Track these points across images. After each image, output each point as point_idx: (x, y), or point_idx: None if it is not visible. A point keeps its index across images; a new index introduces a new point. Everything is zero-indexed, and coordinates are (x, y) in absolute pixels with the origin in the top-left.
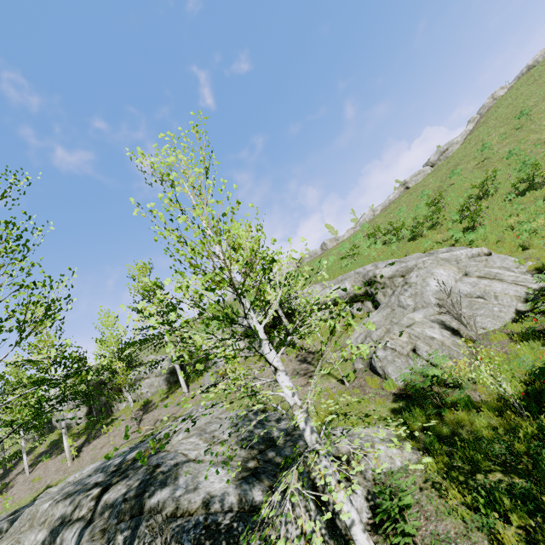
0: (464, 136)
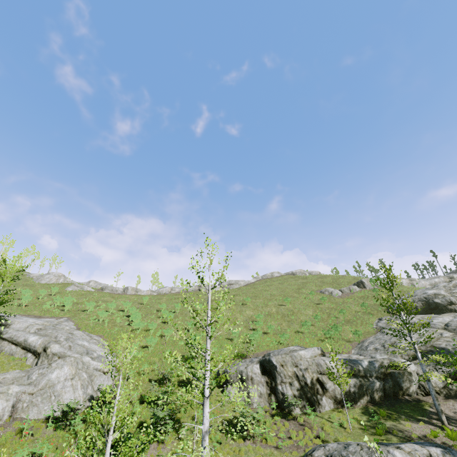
0: (245, 283)
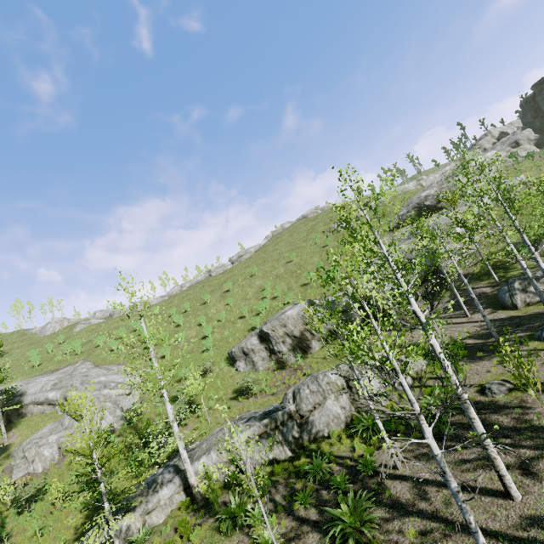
0: (256, 249)
